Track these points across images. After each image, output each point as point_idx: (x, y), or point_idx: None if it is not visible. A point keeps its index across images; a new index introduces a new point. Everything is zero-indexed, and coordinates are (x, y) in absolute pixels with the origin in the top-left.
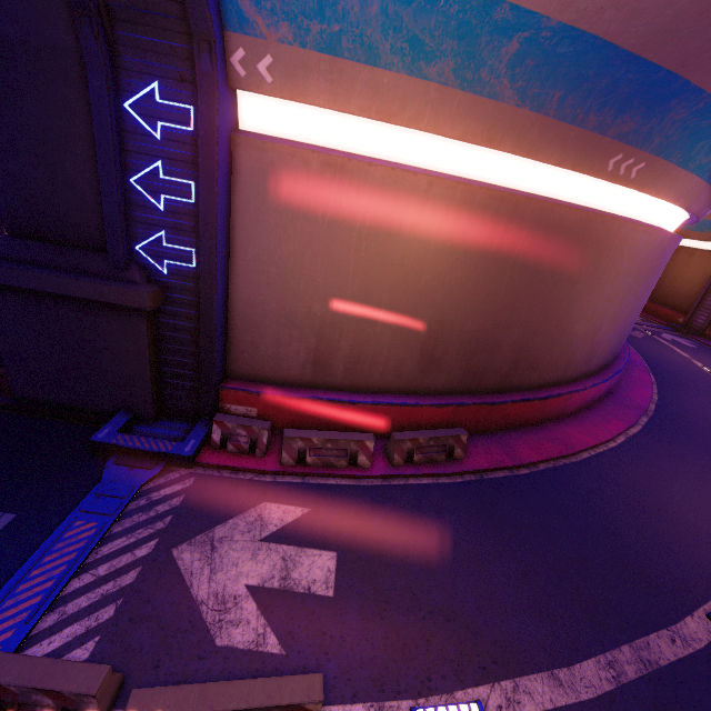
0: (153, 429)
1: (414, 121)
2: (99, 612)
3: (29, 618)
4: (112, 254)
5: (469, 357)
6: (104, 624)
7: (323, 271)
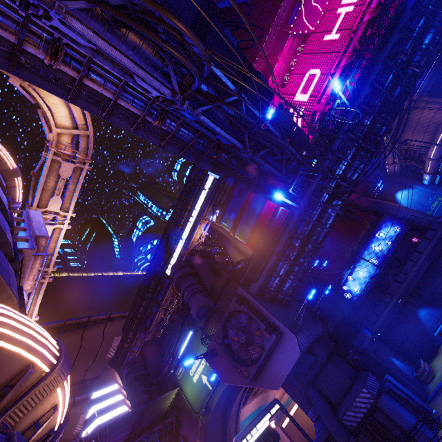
0: None
1: None
2: None
3: None
4: None
5: None
6: None
7: None
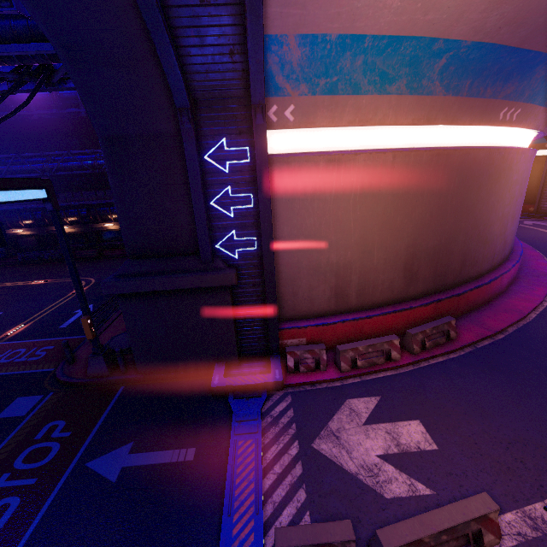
0: (242, 370)
1: (382, 121)
2: (296, 496)
3: (256, 510)
4: (203, 254)
5: (434, 266)
6: (305, 503)
7: (334, 231)
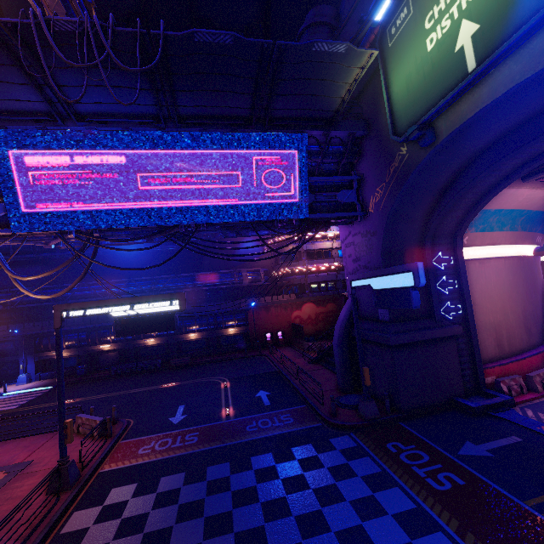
0: (472, 401)
1: (500, 243)
2: None
3: None
4: (437, 316)
5: (535, 325)
6: None
7: (488, 302)
